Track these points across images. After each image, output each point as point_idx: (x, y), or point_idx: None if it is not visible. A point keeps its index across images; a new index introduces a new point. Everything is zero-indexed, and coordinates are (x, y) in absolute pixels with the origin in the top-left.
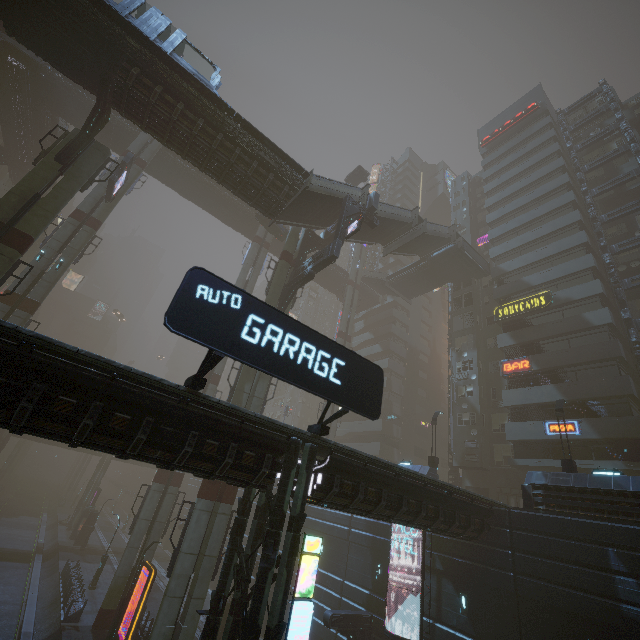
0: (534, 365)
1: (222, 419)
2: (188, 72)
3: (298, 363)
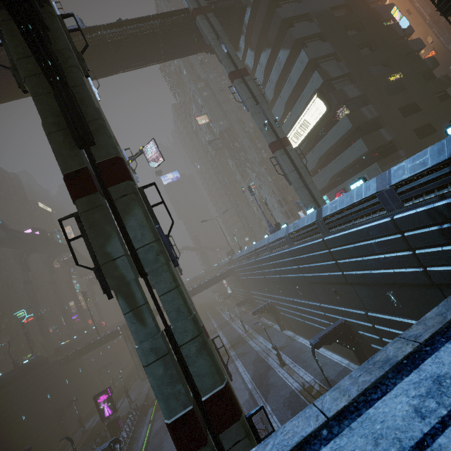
0: None
1: None
2: None
3: None
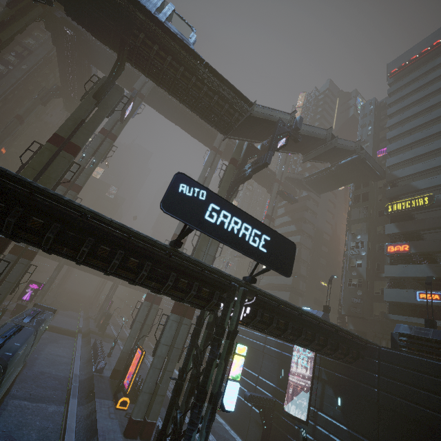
0: (413, 249)
1: (190, 267)
2: (175, 34)
3: (239, 236)
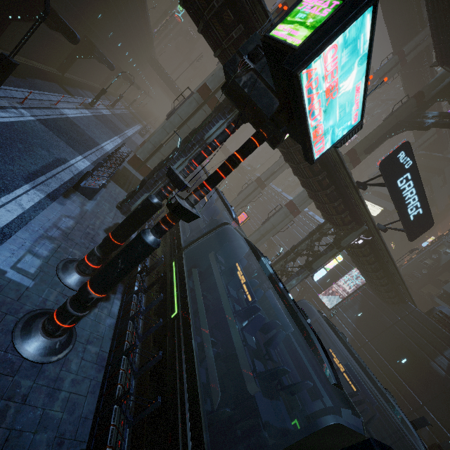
0: None
1: (352, 201)
2: None
3: (405, 203)
